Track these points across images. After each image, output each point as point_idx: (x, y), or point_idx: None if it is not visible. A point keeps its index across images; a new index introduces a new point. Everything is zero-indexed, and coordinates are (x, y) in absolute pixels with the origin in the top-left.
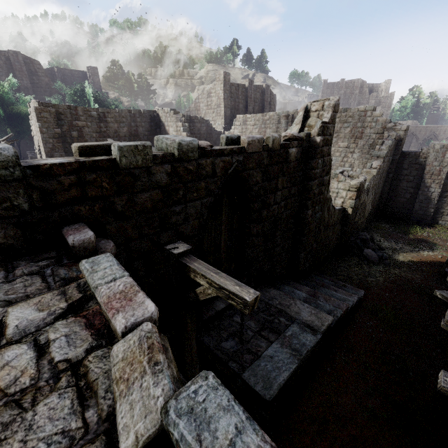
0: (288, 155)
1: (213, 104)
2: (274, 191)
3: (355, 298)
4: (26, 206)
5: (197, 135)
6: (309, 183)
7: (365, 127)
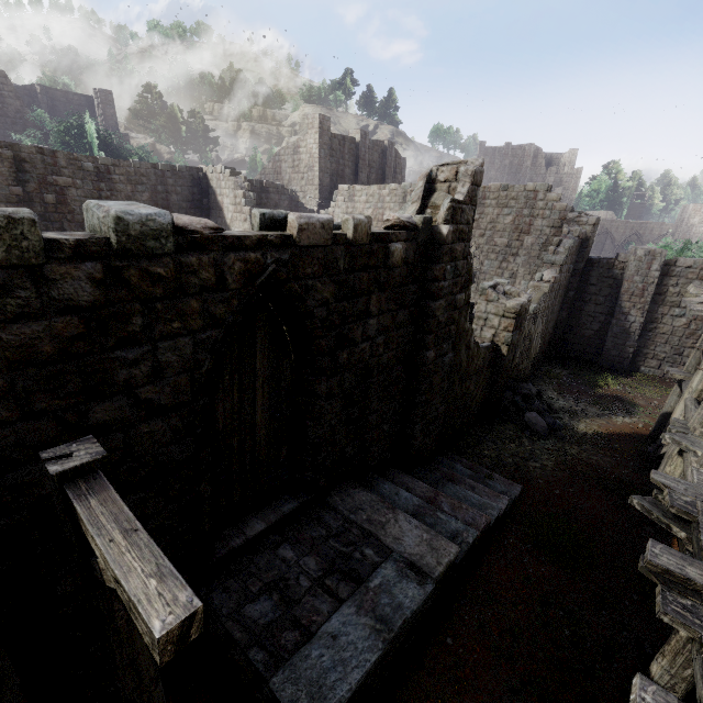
0: (388, 255)
1: (303, 165)
2: (363, 317)
3: (505, 502)
4: None
5: None
6: (429, 304)
7: (534, 215)
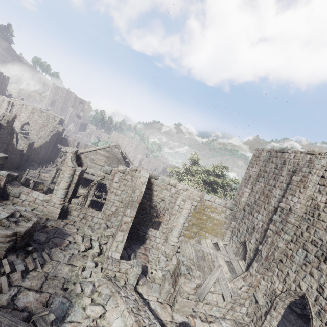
0: None
1: None
2: None
3: None
4: None
5: None
6: (1, 136)
7: (49, 123)
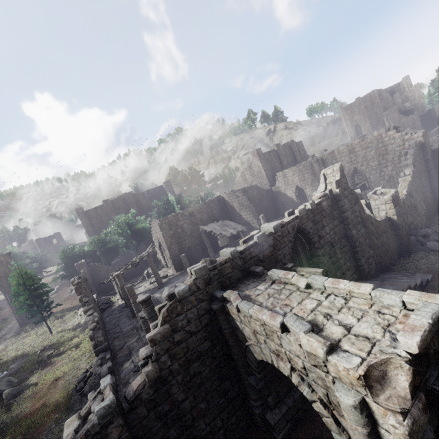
0: (322, 207)
1: (256, 172)
2: (323, 228)
3: (419, 280)
4: (240, 264)
5: (252, 199)
6: (344, 215)
7: (386, 145)
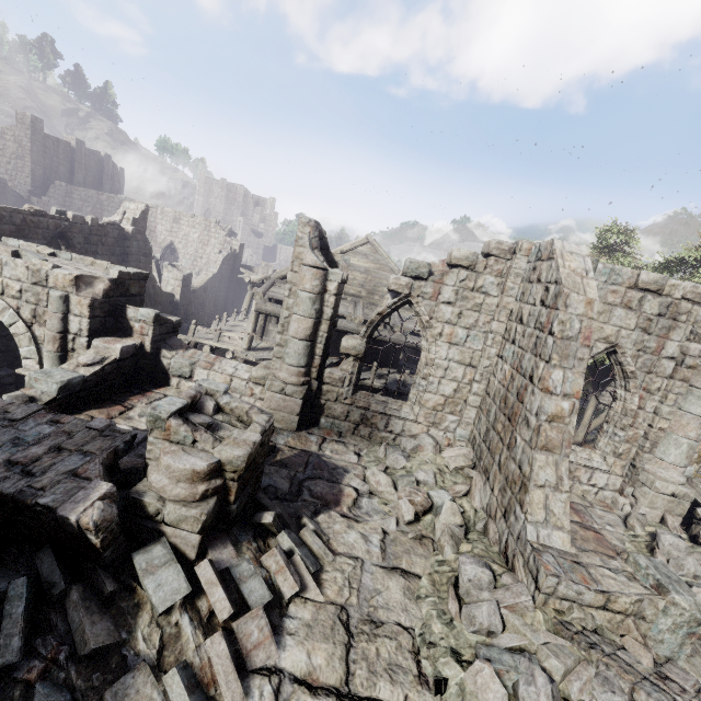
0: (106, 233)
1: (10, 151)
2: (95, 254)
3: None
4: None
5: None
6: (126, 257)
7: (210, 236)
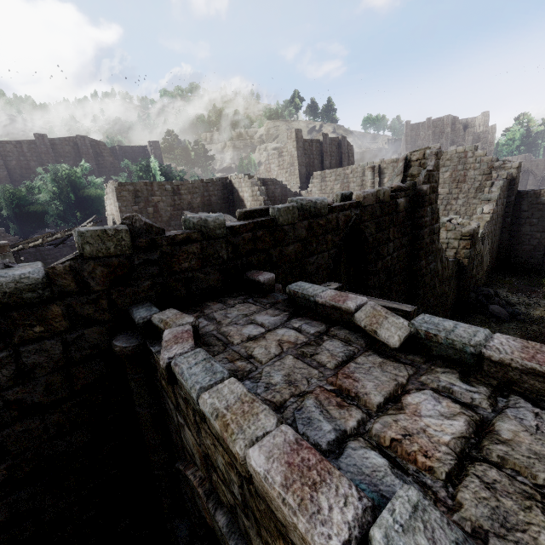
0: (397, 206)
1: (286, 164)
2: (387, 242)
3: None
4: (225, 257)
5: (272, 198)
6: (419, 232)
7: (467, 169)
